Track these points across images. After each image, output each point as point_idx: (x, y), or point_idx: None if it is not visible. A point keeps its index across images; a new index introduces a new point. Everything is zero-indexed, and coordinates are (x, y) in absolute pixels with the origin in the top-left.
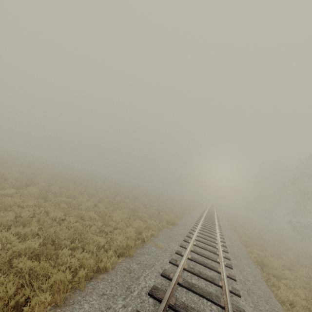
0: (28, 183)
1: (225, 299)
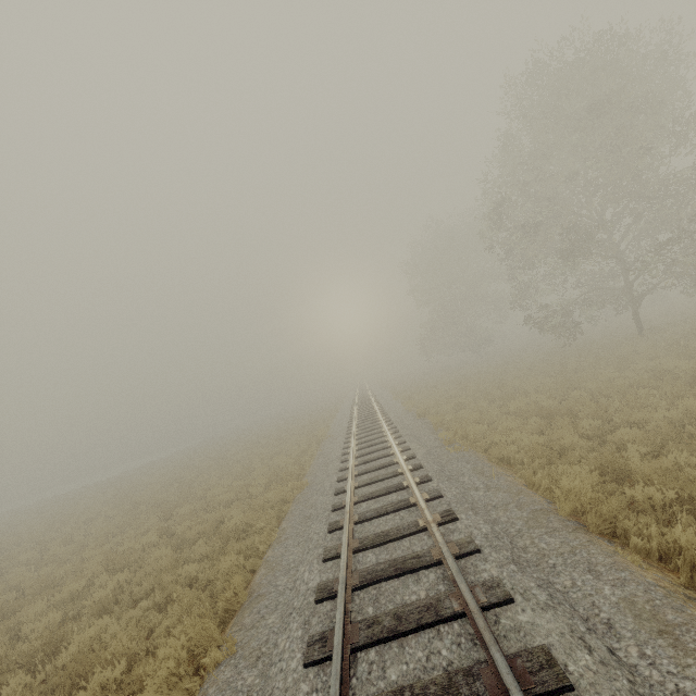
0: None
1: None
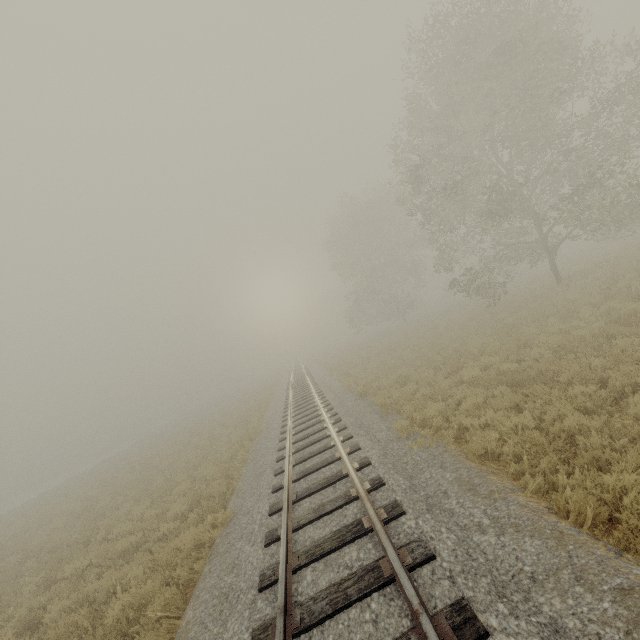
0: None
1: None
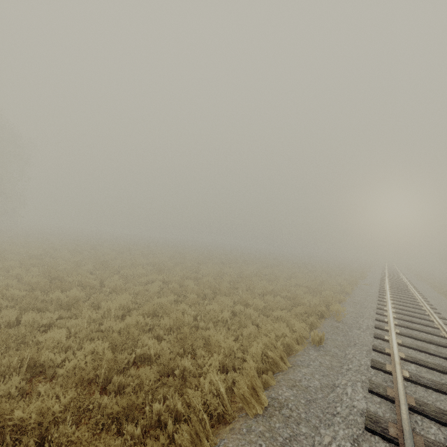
0: (244, 261)
1: (415, 295)
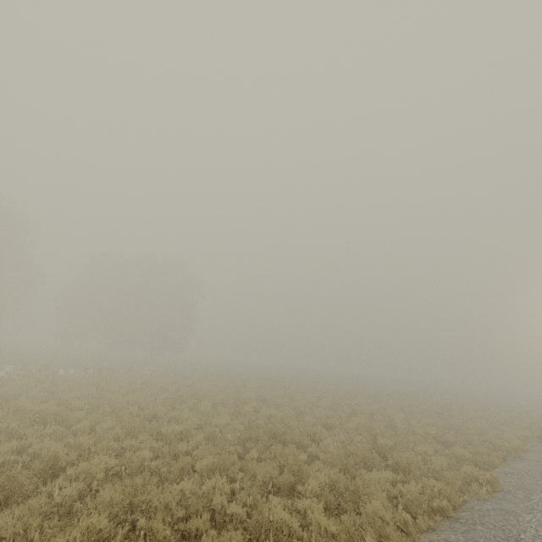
0: (422, 394)
1: None
